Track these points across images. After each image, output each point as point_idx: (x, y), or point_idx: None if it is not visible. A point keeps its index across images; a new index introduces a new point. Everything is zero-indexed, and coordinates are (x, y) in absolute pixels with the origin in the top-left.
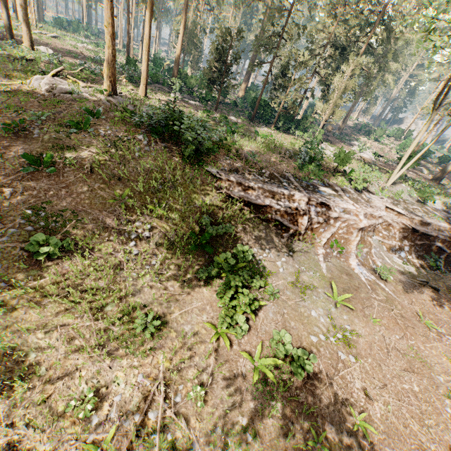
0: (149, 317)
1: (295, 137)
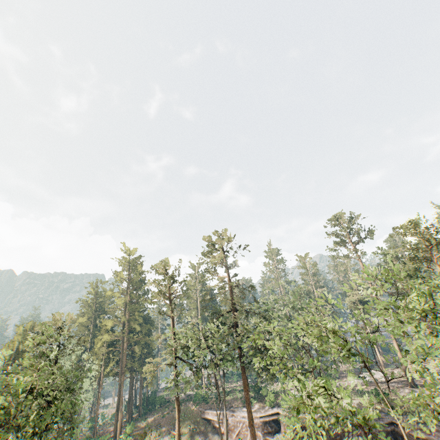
0: None
1: None
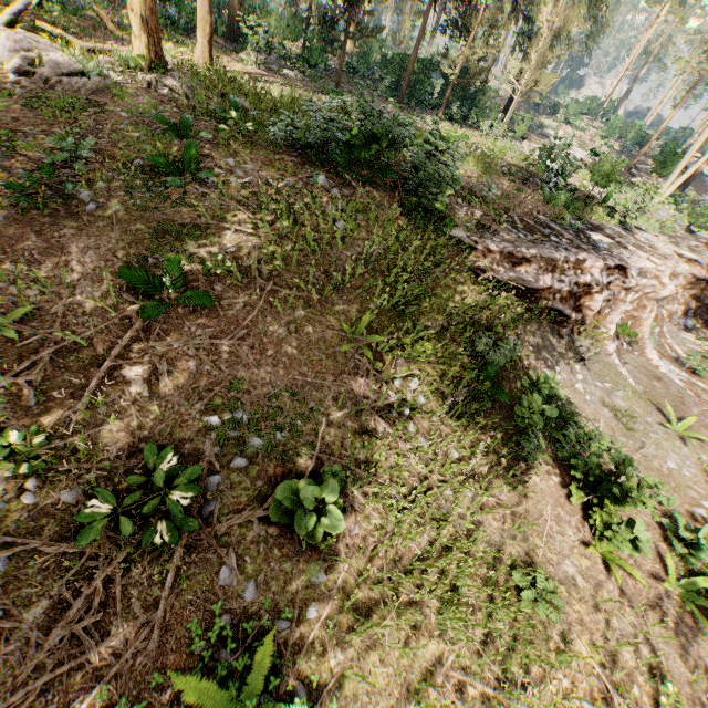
0: (540, 582)
1: (476, 131)
